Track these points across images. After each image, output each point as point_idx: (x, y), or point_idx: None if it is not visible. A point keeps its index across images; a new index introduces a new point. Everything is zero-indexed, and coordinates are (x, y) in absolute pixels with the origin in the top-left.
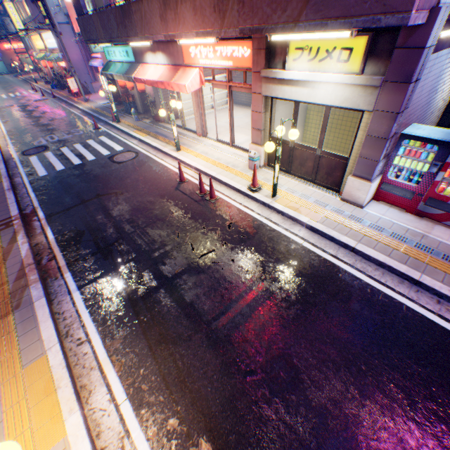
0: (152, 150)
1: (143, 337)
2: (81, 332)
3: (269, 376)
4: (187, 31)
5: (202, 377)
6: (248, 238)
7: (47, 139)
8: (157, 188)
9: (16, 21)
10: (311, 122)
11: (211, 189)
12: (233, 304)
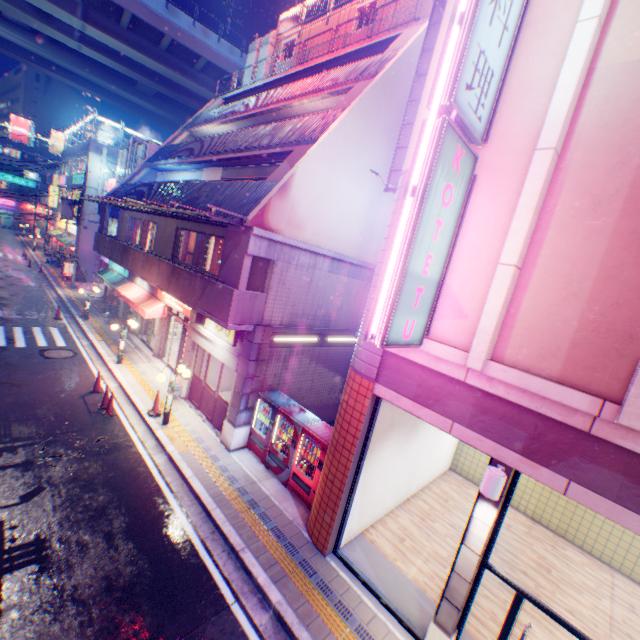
0: (96, 355)
1: None
2: None
3: (9, 555)
4: (154, 281)
5: None
6: (107, 453)
7: None
8: (63, 390)
9: (53, 200)
10: None
11: (111, 403)
12: (35, 499)
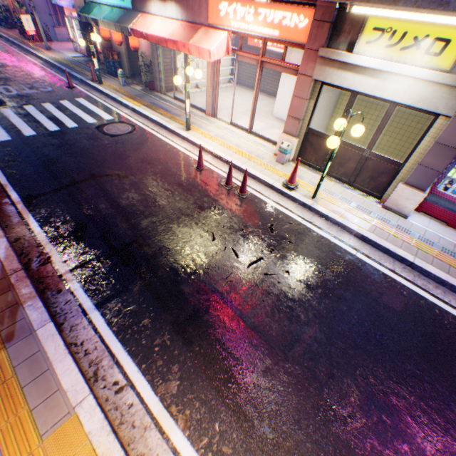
0: (151, 124)
1: (205, 377)
2: (117, 372)
3: (371, 421)
4: None
5: (295, 429)
6: (297, 245)
7: (0, 91)
8: (170, 174)
9: None
10: (338, 118)
11: (245, 182)
12: (304, 328)
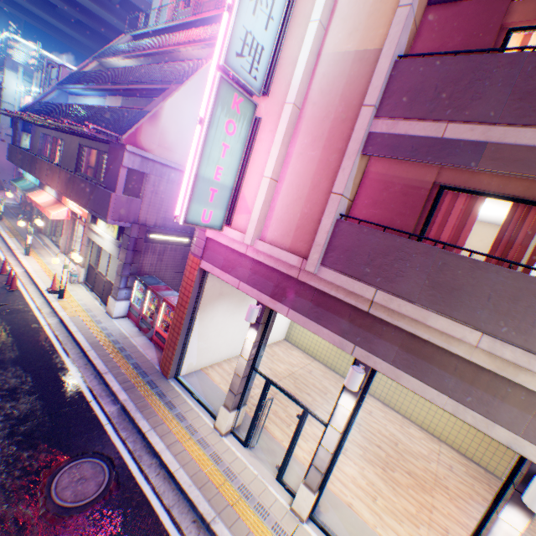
0: (7, 248)
1: None
2: None
3: None
4: (56, 187)
5: None
6: (7, 314)
7: None
8: None
9: None
10: None
11: (14, 281)
12: None
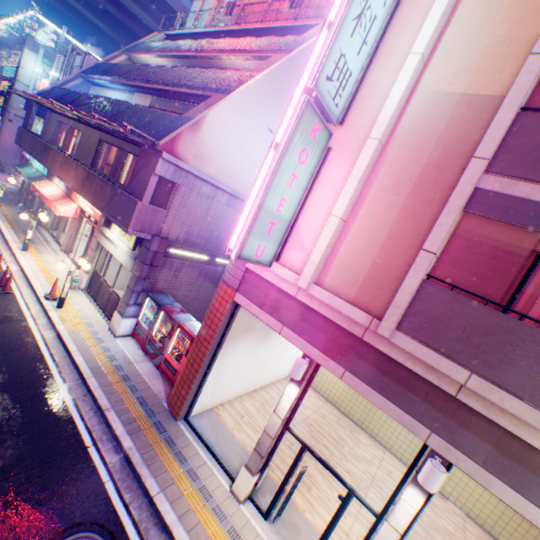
0: (2, 239)
1: None
2: None
3: None
4: (69, 182)
5: None
6: None
7: None
8: None
9: None
10: None
11: (9, 282)
12: None
